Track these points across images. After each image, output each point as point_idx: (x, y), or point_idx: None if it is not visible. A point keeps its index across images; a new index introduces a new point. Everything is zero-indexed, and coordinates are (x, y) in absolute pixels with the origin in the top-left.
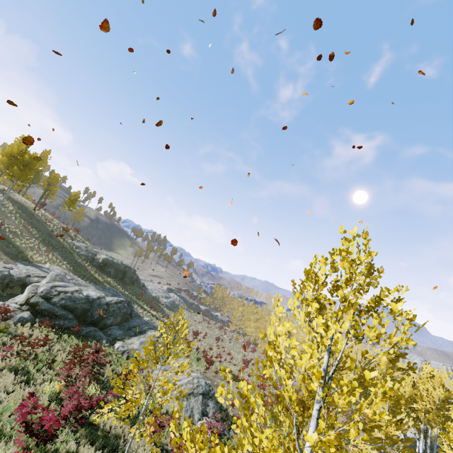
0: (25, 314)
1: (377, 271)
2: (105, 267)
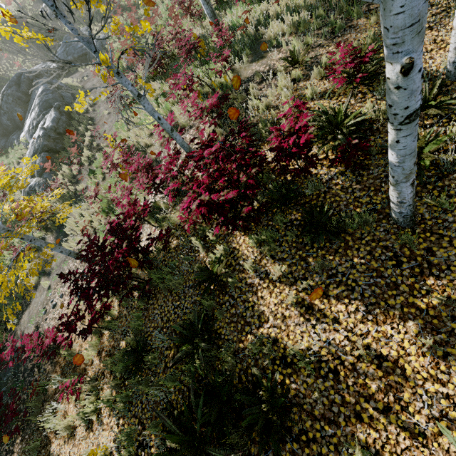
0: None
1: None
2: None
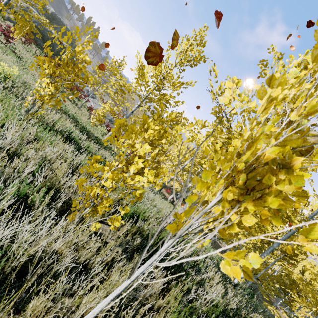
0: (11, 17)
1: (204, 42)
2: (53, 21)
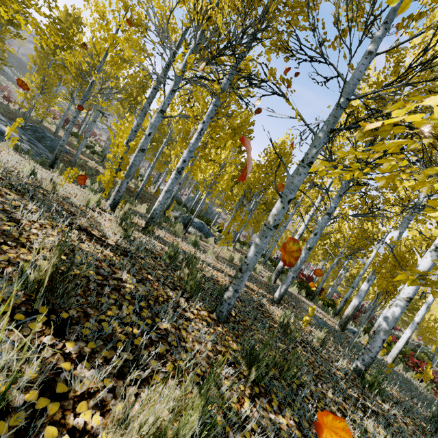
0: None
1: None
2: (9, 58)
